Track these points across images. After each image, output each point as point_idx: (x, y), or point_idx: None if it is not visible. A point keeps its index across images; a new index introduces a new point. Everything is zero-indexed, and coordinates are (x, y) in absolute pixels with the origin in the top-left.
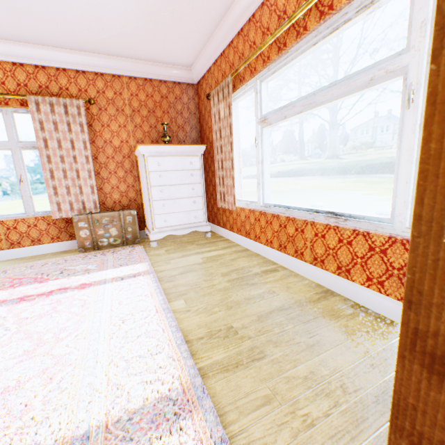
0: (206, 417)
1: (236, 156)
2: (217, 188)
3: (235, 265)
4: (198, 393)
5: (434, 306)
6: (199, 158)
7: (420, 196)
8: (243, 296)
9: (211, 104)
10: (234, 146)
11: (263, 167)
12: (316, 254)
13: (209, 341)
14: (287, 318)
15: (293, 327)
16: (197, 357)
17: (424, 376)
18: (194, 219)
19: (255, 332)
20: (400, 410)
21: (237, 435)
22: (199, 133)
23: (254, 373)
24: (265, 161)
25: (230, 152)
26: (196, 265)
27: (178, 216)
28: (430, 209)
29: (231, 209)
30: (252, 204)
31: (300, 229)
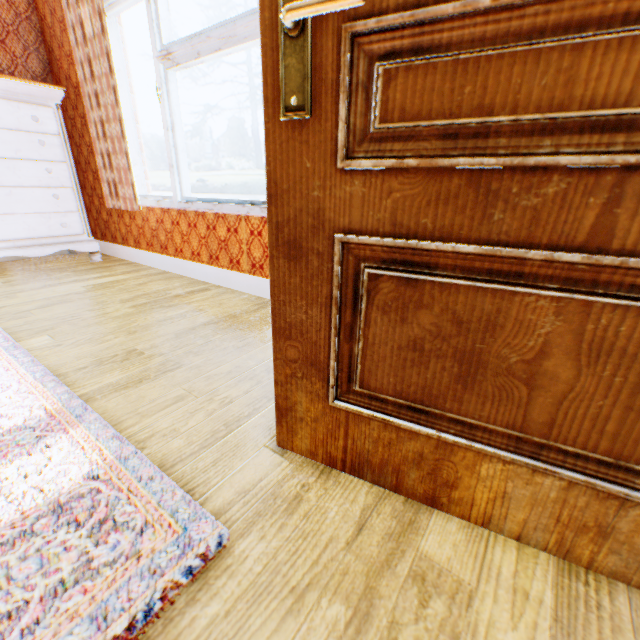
0: (91, 428)
1: (131, 118)
2: (103, 175)
3: (145, 290)
4: (77, 414)
5: (285, 193)
6: (53, 112)
7: (265, 76)
8: (155, 319)
9: (62, 3)
10: (124, 99)
11: (175, 138)
12: (254, 259)
13: (98, 368)
14: (216, 330)
15: (222, 336)
16: (77, 386)
17: (287, 268)
18: (62, 229)
19: (171, 348)
20: (278, 313)
21: (138, 434)
22: (47, 64)
23: (165, 382)
24: (179, 129)
25: (115, 106)
26: (73, 296)
27: (24, 222)
28: (273, 90)
29: (131, 210)
30: (167, 200)
31: (234, 229)
